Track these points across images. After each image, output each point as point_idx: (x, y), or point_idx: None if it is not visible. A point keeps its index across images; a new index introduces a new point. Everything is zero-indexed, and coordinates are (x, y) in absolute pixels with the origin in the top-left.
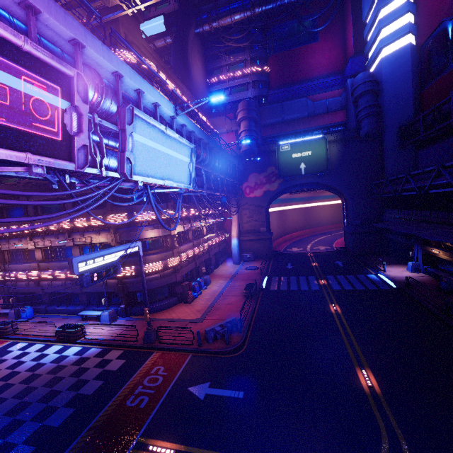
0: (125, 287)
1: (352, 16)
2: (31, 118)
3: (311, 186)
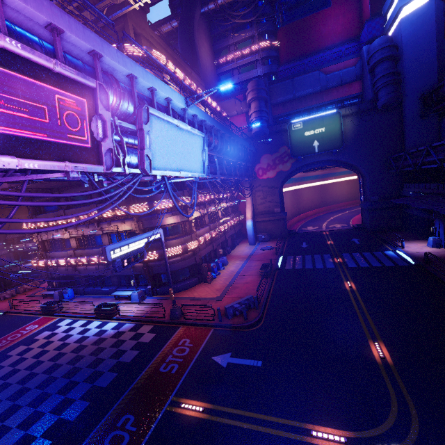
0: (150, 270)
1: None
2: (66, 131)
3: (326, 164)
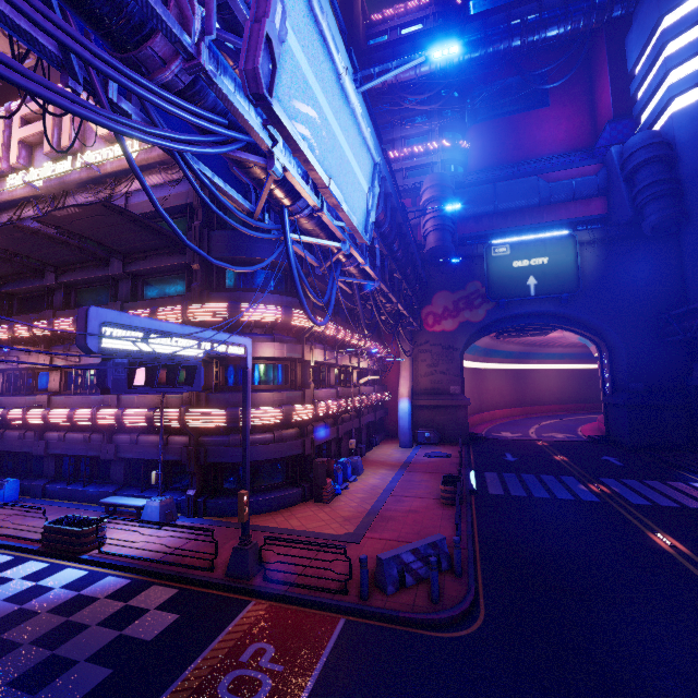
0: (202, 452)
1: (608, 66)
2: None
3: (544, 320)
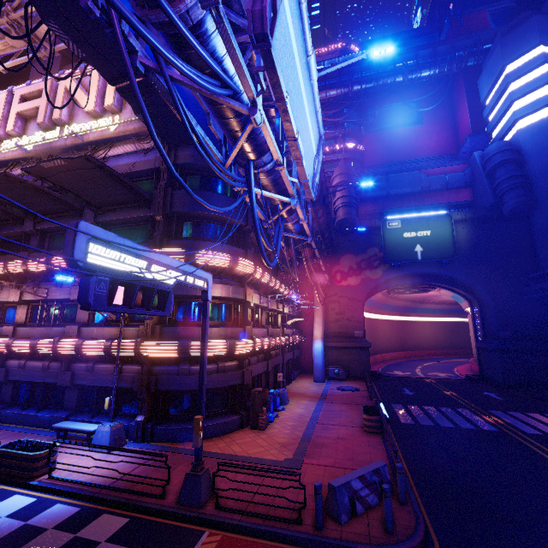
0: (153, 380)
1: (466, 97)
2: None
3: (427, 279)
